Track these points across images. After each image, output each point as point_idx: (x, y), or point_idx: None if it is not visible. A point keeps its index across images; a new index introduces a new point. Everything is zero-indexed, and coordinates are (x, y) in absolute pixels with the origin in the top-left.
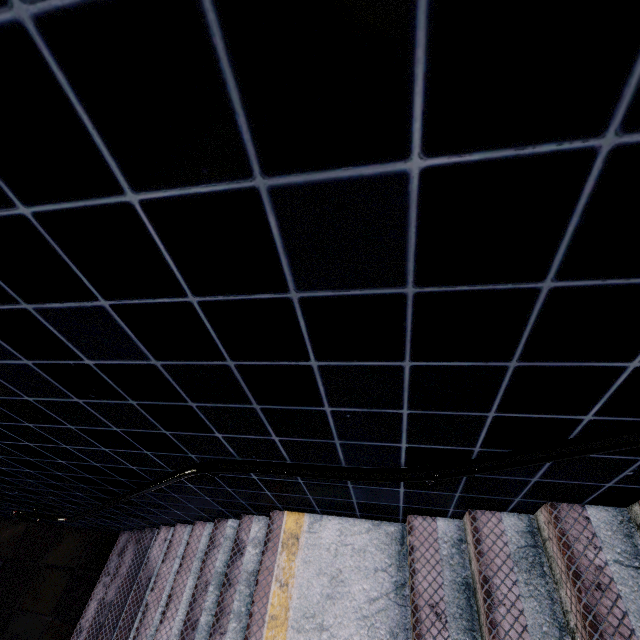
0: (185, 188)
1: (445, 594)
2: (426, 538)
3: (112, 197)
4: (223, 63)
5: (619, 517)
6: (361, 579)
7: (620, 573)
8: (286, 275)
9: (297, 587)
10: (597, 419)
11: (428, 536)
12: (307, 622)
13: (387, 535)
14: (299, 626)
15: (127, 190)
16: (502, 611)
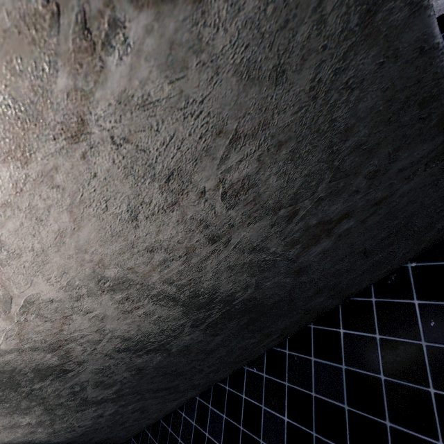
0: (252, 400)
1: None
2: None
3: (241, 394)
4: (264, 386)
5: None
6: None
7: None
8: (261, 433)
9: None
10: None
11: None
12: None
13: None
14: None
15: (244, 394)
16: None
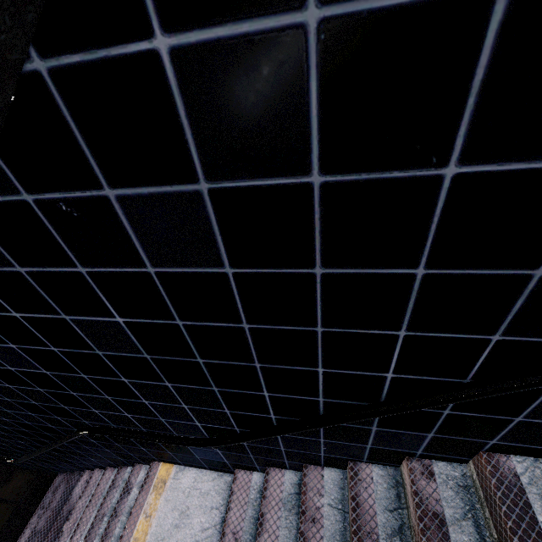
0: (37, 314)
1: (244, 525)
2: (243, 486)
3: (8, 313)
4: (38, 288)
5: (341, 476)
6: (201, 514)
7: (328, 512)
8: (92, 345)
9: (157, 518)
10: (278, 417)
11: (244, 484)
12: None
13: (225, 483)
14: None
15: (13, 312)
16: (266, 536)
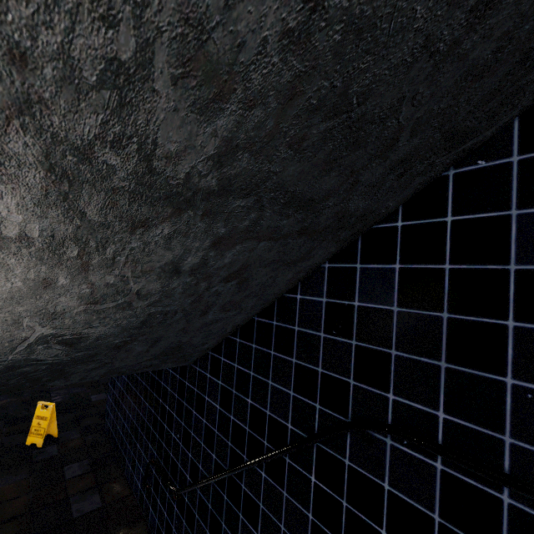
0: (475, 215)
1: None
2: None
3: (440, 219)
4: (513, 178)
5: None
6: None
7: None
8: (511, 255)
9: None
10: None
11: None
12: None
13: None
14: None
15: (449, 216)
16: None
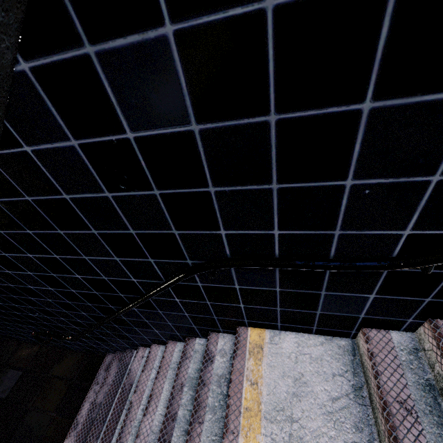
0: None
1: (411, 393)
2: (383, 346)
3: None
4: None
5: None
6: (321, 381)
7: None
8: None
9: (265, 386)
10: None
11: (385, 345)
12: (278, 414)
13: (339, 347)
14: (271, 417)
15: None
16: None
